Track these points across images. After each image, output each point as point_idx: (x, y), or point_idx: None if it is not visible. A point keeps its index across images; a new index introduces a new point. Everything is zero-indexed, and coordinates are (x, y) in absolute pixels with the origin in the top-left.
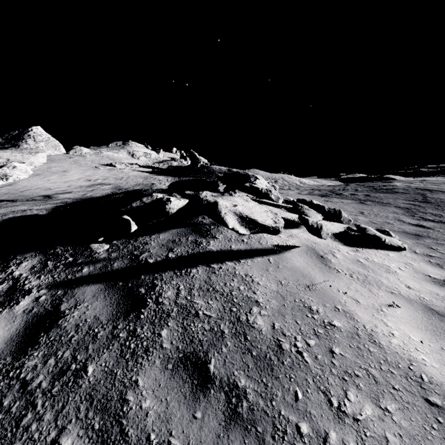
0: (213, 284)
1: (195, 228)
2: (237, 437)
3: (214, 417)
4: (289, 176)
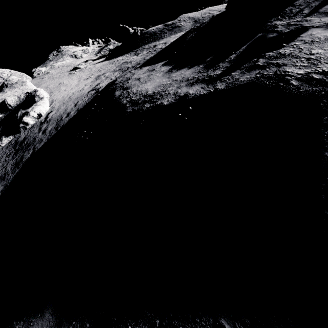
0: None
1: None
2: None
3: None
4: (210, 7)
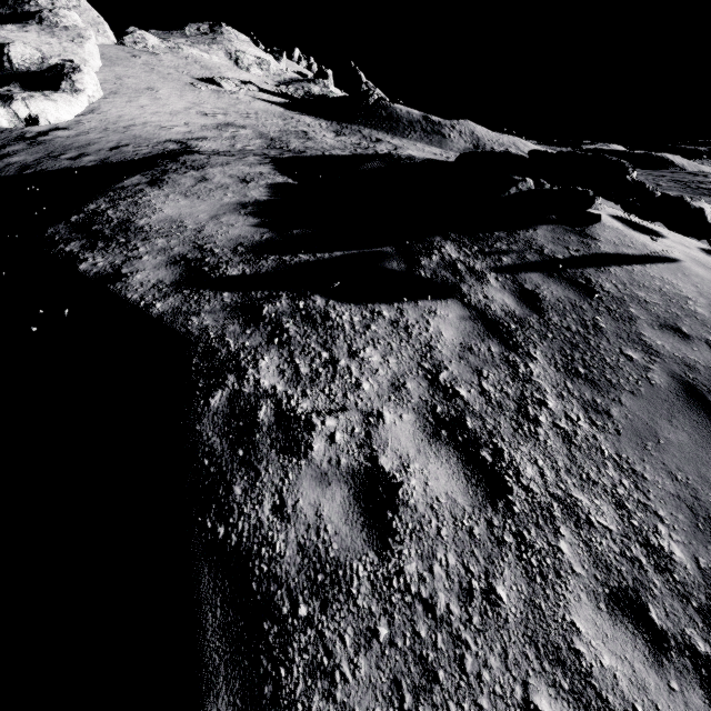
0: (640, 282)
1: (564, 226)
2: None
3: (705, 351)
4: (522, 141)
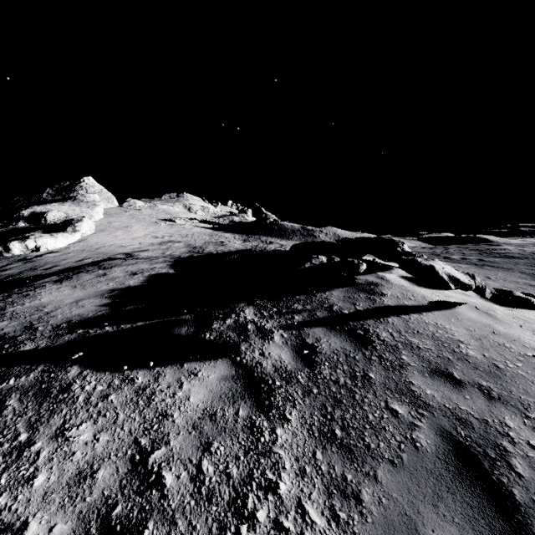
0: (414, 329)
1: (357, 287)
2: (500, 406)
3: (479, 398)
4: (371, 235)
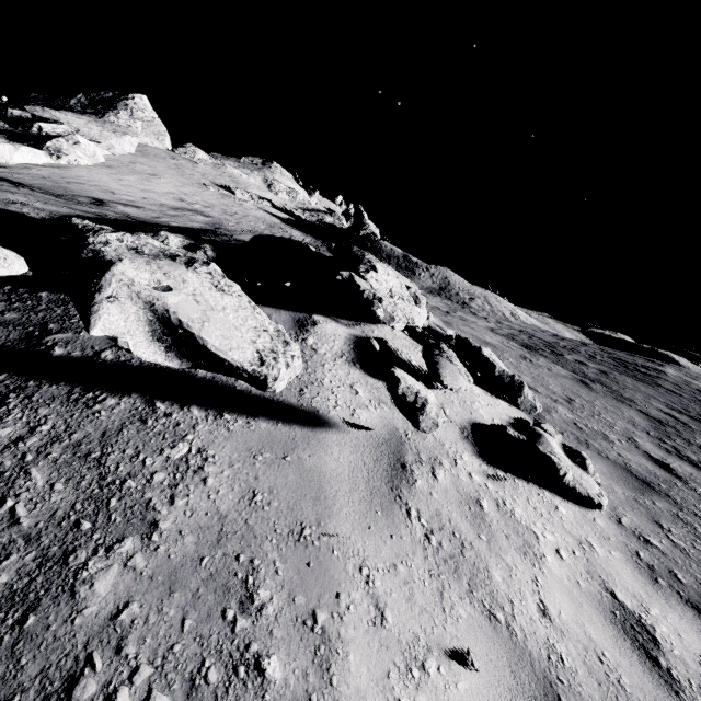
0: (111, 446)
1: None
2: None
3: None
4: (499, 298)
